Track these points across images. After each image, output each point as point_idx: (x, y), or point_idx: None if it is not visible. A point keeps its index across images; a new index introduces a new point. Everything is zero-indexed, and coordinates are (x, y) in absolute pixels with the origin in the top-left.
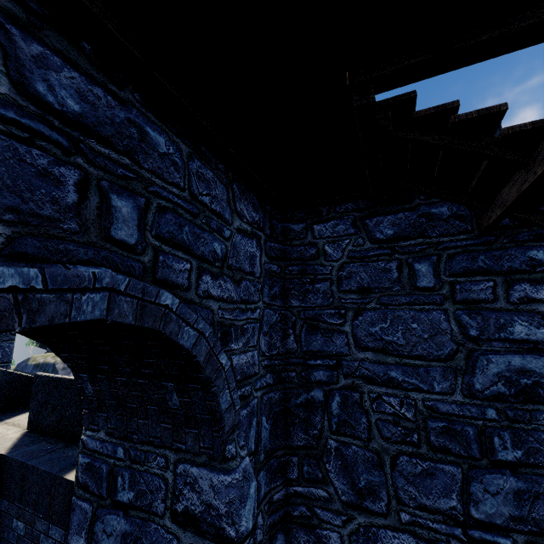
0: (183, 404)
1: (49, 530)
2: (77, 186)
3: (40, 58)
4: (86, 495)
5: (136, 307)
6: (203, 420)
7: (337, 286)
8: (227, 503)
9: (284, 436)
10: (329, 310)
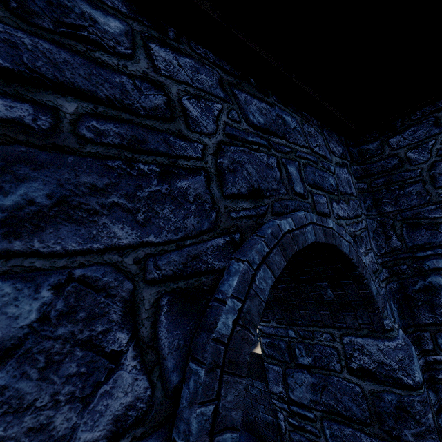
0: (337, 296)
1: (254, 383)
2: (277, 167)
3: (245, 101)
4: (274, 362)
5: (322, 231)
6: (357, 305)
7: (431, 184)
8: (398, 361)
9: (410, 316)
10: (428, 207)
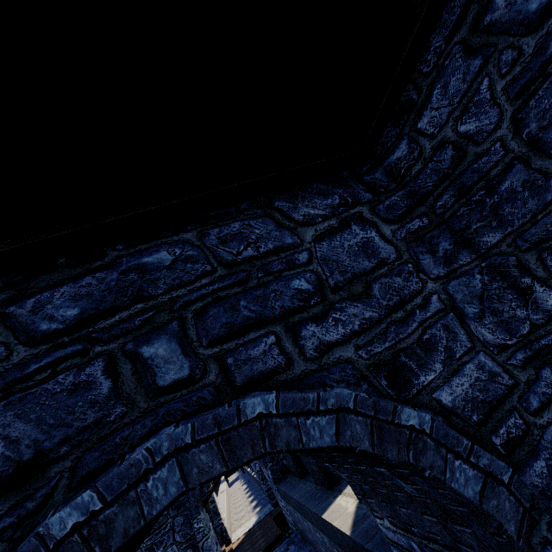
0: (418, 491)
1: None
2: (106, 372)
3: (35, 306)
4: None
5: (218, 447)
6: (462, 513)
7: (539, 156)
8: None
9: None
10: None
